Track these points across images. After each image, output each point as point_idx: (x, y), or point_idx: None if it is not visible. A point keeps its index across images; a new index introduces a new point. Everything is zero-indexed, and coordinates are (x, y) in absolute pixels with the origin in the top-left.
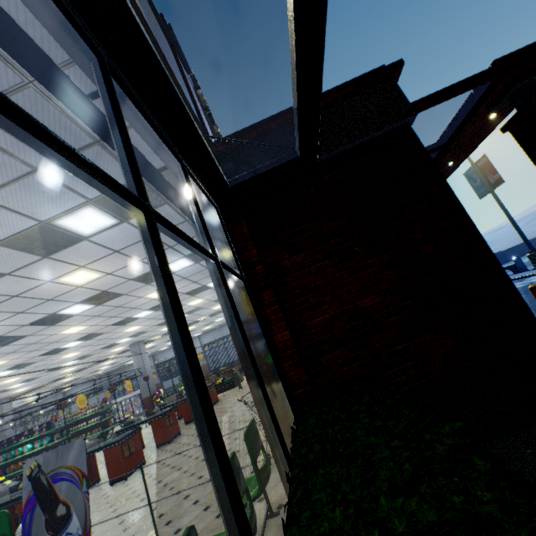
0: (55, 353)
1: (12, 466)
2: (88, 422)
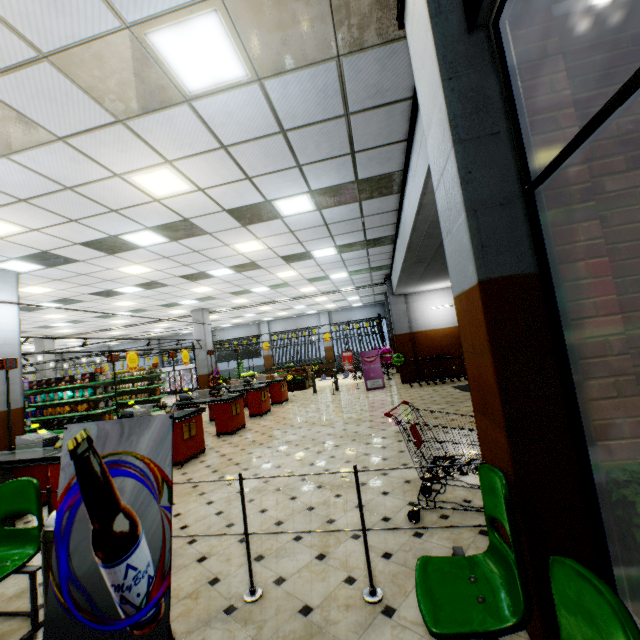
0: (108, 296)
1: (49, 409)
2: (134, 384)
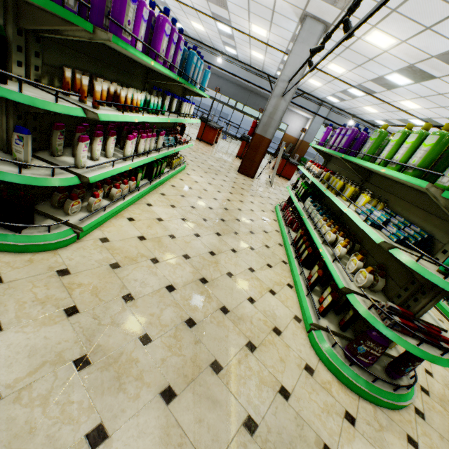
0: None
1: None
2: None
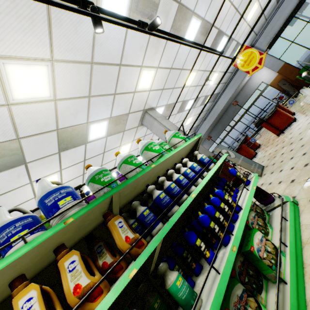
0: None
1: None
2: None
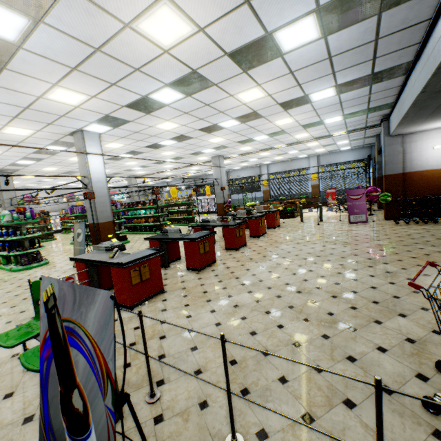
0: (156, 148)
1: (135, 220)
2: (179, 207)
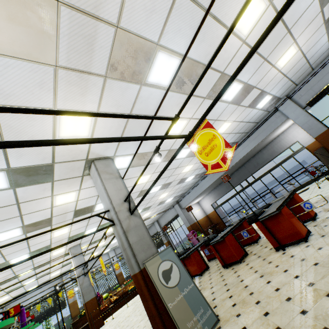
0: (75, 217)
1: None
2: None
